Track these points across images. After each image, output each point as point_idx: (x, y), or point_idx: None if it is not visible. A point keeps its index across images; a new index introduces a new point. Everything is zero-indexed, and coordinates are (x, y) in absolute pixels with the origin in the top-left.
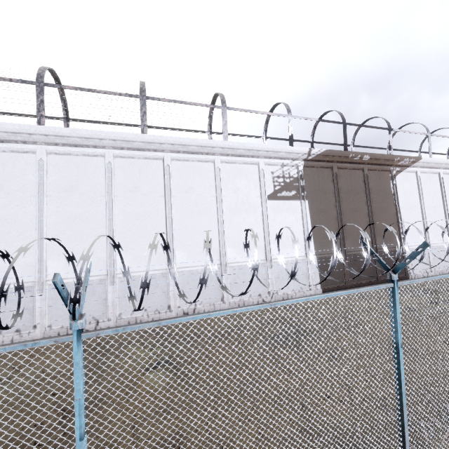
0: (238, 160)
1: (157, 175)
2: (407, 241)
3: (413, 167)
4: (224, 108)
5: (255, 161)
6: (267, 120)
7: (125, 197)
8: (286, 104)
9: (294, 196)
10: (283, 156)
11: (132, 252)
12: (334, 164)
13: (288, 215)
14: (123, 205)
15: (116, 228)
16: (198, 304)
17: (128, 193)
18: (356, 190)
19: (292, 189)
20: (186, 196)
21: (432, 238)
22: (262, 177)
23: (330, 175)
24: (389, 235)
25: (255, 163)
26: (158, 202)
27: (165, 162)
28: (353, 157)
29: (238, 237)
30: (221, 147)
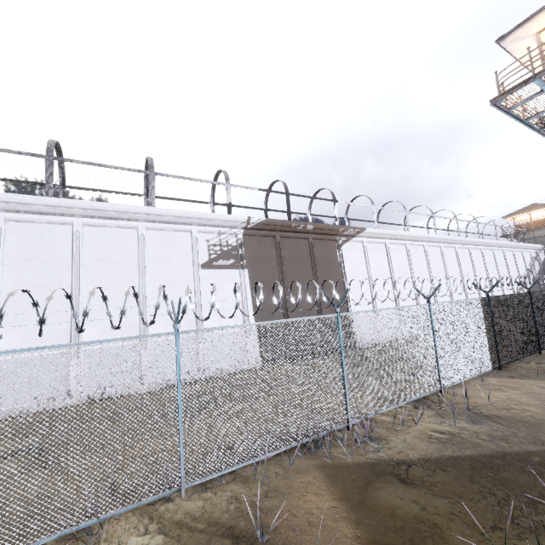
0: (168, 227)
1: (64, 241)
2: (355, 309)
3: (359, 237)
4: (152, 173)
5: (188, 229)
6: (214, 186)
7: (18, 266)
8: (225, 173)
9: (232, 264)
10: (219, 224)
11: (23, 330)
12: (277, 233)
13: (225, 284)
14: (15, 275)
15: (1, 302)
16: (108, 387)
17: (22, 261)
18: (301, 259)
19: (231, 257)
20: (101, 265)
21: (380, 305)
22: (196, 245)
23: (273, 244)
24: (336, 303)
25: (187, 231)
26: (63, 271)
27: (75, 227)
28: (296, 226)
29: (164, 309)
30: (145, 213)
